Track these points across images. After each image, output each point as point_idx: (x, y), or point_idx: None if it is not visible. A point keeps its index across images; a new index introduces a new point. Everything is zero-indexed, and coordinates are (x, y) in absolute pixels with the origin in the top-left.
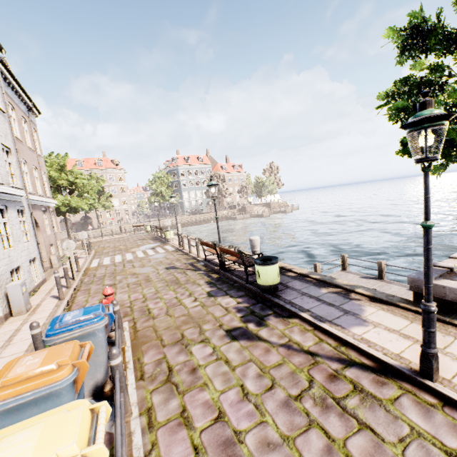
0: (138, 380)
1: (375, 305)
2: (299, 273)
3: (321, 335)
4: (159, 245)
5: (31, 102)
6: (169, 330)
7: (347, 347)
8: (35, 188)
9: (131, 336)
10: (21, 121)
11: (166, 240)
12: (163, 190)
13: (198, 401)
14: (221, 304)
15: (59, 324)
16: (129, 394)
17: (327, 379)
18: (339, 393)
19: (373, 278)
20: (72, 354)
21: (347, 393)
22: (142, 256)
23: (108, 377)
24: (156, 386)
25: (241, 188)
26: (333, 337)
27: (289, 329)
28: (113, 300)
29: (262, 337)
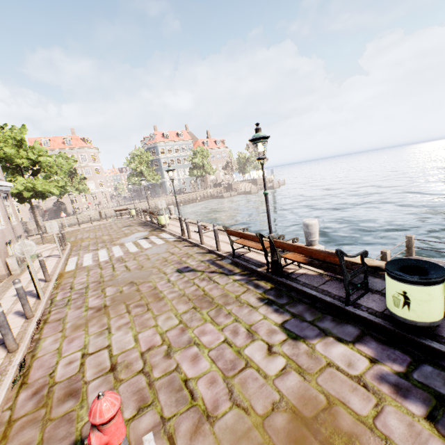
0: None
1: None
2: None
3: None
4: (153, 234)
5: None
6: None
7: None
8: None
9: None
10: None
11: (159, 227)
12: (144, 169)
13: None
14: (337, 365)
15: None
16: None
17: None
18: None
19: None
20: None
21: None
22: (135, 251)
23: None
24: None
25: (226, 165)
26: None
27: None
28: None
29: None
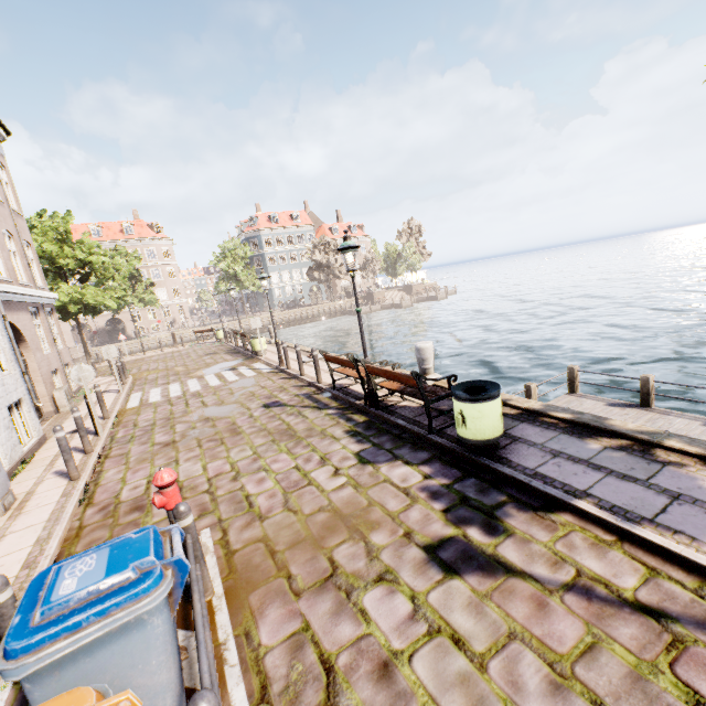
0: (256, 704)
1: None
2: (525, 408)
3: (645, 556)
4: (243, 364)
5: None
6: (301, 550)
7: None
8: (11, 272)
9: (220, 568)
10: None
11: (253, 354)
12: (239, 270)
13: None
14: (392, 481)
15: (42, 612)
16: None
17: None
18: None
19: (631, 405)
20: None
21: None
22: (217, 384)
23: None
24: None
25: (365, 263)
26: (676, 562)
27: (563, 541)
28: (178, 506)
29: (512, 564)
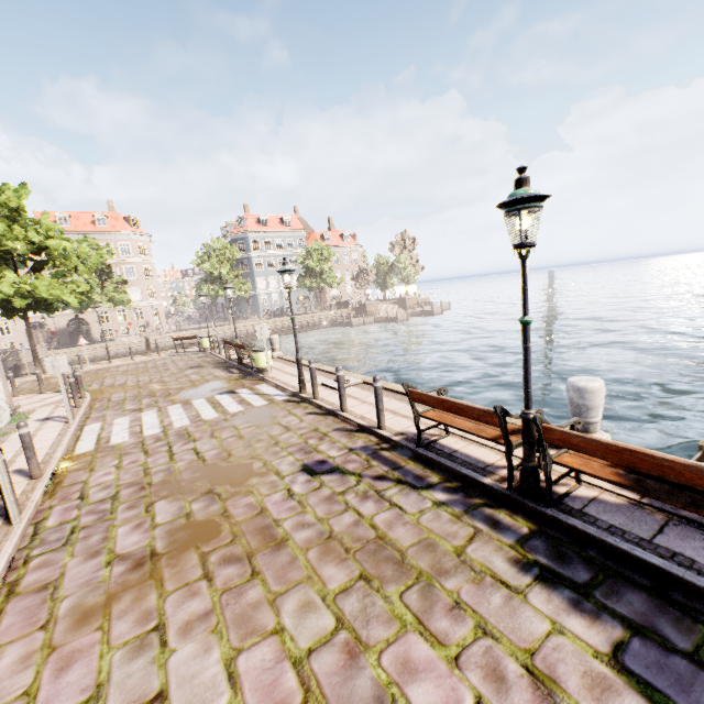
0: None
1: None
2: None
3: None
4: (243, 384)
5: None
6: None
7: None
8: None
9: None
10: None
11: (254, 372)
12: (225, 272)
13: None
14: None
15: None
16: None
17: None
18: None
19: None
20: None
21: None
22: (212, 417)
23: None
24: None
25: (359, 273)
26: None
27: None
28: None
29: None
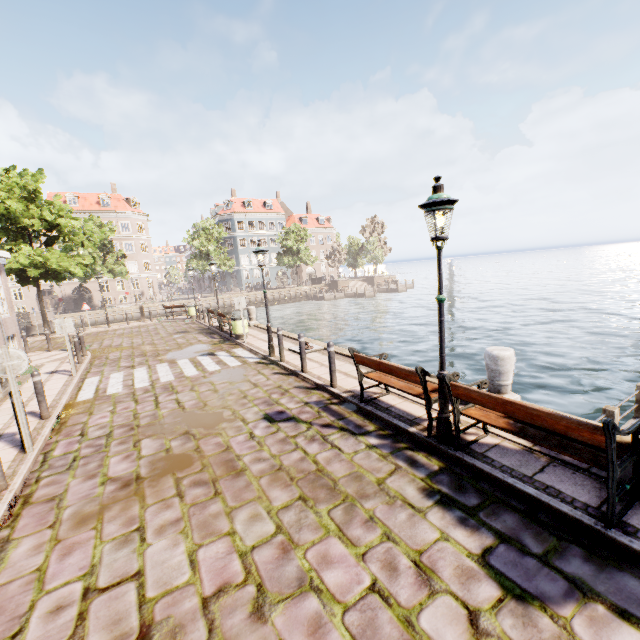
0: None
1: None
2: None
3: None
4: (222, 348)
5: None
6: None
7: None
8: None
9: None
10: None
11: (232, 337)
12: (212, 249)
13: None
14: None
15: None
16: None
17: None
18: None
19: None
20: None
21: None
22: (193, 374)
23: None
24: None
25: (332, 253)
26: None
27: None
28: None
29: None
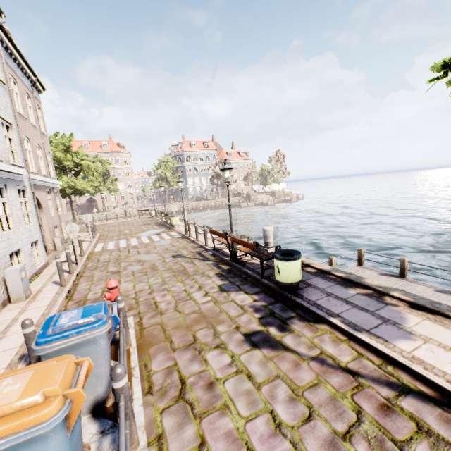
0: (145, 393)
1: (417, 313)
2: (319, 269)
3: (359, 348)
4: (164, 231)
5: (34, 76)
6: (179, 330)
7: (395, 366)
8: (38, 168)
9: (136, 335)
10: (23, 95)
11: (171, 226)
12: (168, 175)
13: (219, 431)
14: (235, 301)
15: (53, 329)
16: (135, 413)
17: (379, 411)
18: (400, 434)
19: (394, 275)
20: (64, 379)
21: (410, 434)
22: (147, 242)
23: (110, 390)
24: (166, 404)
25: (246, 176)
26: (374, 351)
27: (318, 337)
28: (117, 296)
29: (288, 346)
